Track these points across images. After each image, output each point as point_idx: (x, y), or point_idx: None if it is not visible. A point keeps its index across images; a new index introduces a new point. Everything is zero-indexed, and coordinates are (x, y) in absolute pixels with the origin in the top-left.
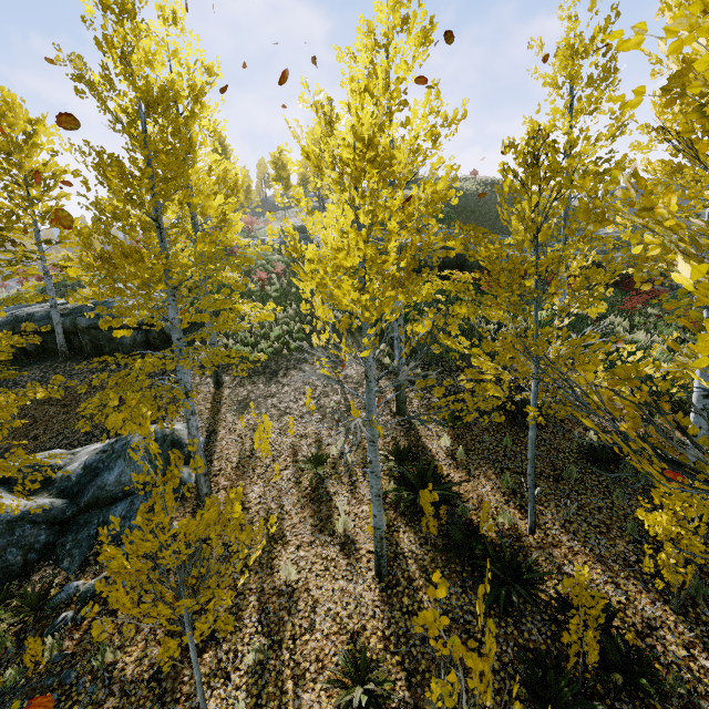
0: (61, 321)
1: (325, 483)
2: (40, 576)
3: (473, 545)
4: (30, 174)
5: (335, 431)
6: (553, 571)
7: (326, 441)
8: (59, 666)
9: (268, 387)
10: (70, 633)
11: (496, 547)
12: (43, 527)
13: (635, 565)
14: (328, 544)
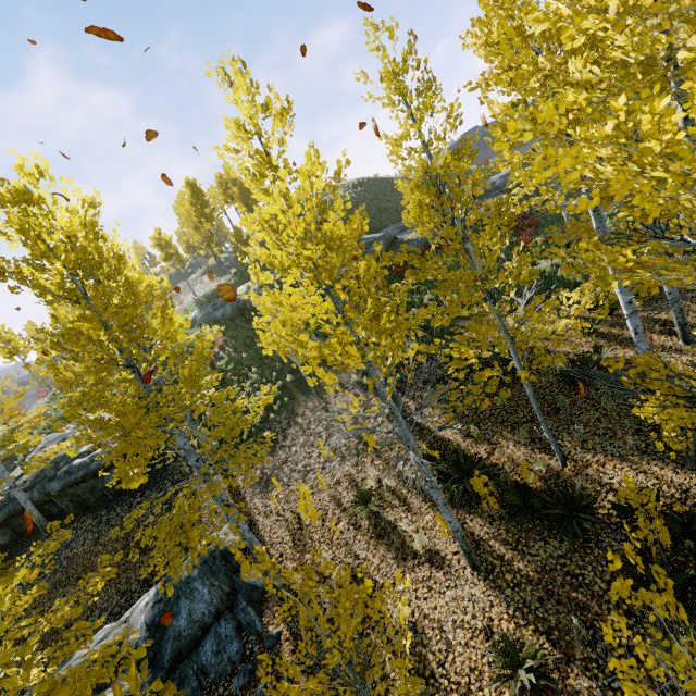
0: (27, 497)
1: (381, 515)
2: None
3: (531, 501)
4: None
5: (360, 465)
6: (597, 487)
7: (358, 478)
8: None
9: (276, 456)
10: None
11: (547, 492)
12: None
13: (647, 450)
14: (417, 567)
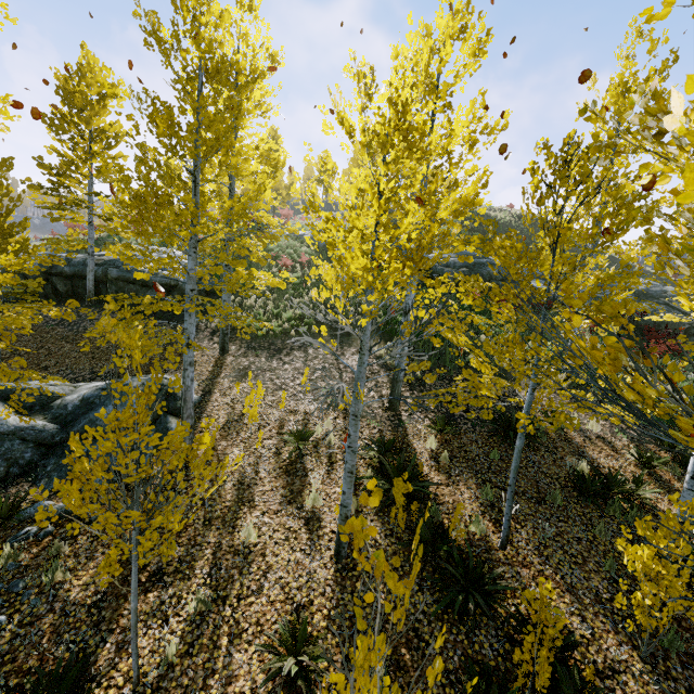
0: (94, 269)
1: (304, 459)
2: (17, 490)
3: (439, 545)
4: (96, 132)
5: (324, 413)
6: (518, 590)
7: (313, 421)
8: (11, 574)
9: (270, 362)
10: (29, 546)
11: (463, 554)
12: (31, 446)
13: (607, 603)
14: (294, 516)
